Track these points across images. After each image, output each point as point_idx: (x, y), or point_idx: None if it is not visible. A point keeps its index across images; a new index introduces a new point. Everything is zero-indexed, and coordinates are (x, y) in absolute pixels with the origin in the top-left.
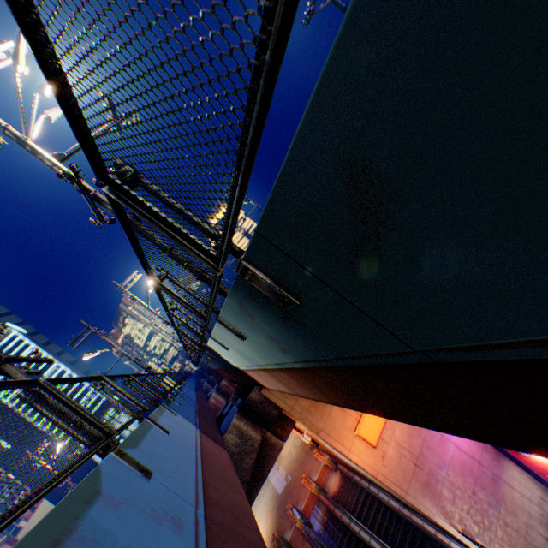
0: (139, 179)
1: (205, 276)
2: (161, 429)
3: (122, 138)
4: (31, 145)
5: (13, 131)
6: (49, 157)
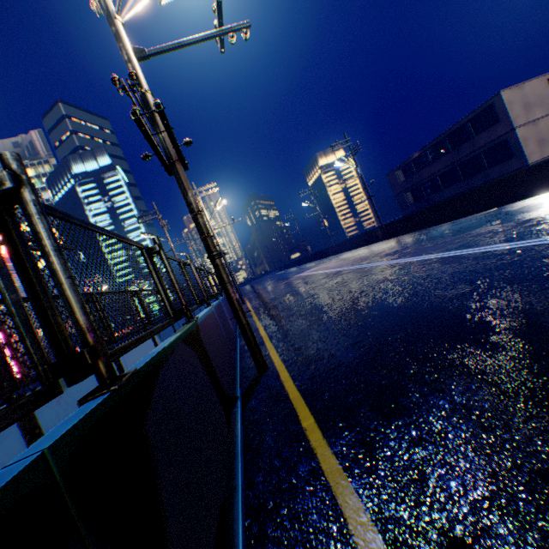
0: (19, 198)
1: (215, 260)
2: (116, 367)
3: (221, 53)
4: (117, 26)
5: (107, 2)
6: (128, 50)
